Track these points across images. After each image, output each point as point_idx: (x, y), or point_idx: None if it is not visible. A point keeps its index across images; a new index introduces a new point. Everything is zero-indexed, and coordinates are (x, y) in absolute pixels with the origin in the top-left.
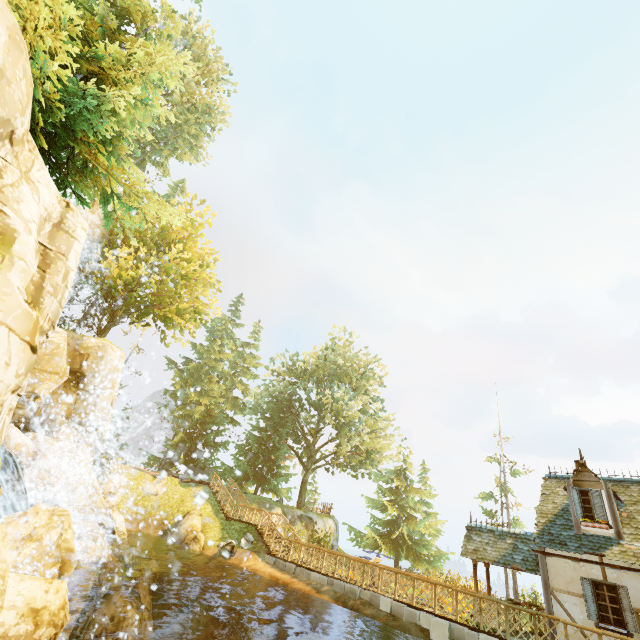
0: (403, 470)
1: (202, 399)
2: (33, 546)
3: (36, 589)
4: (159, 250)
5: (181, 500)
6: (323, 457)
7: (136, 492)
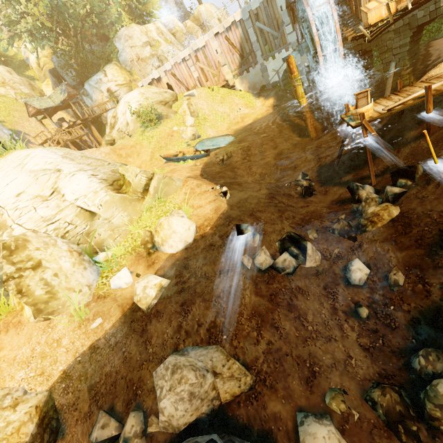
0: None
1: None
2: None
3: None
4: None
5: None
6: None
7: None
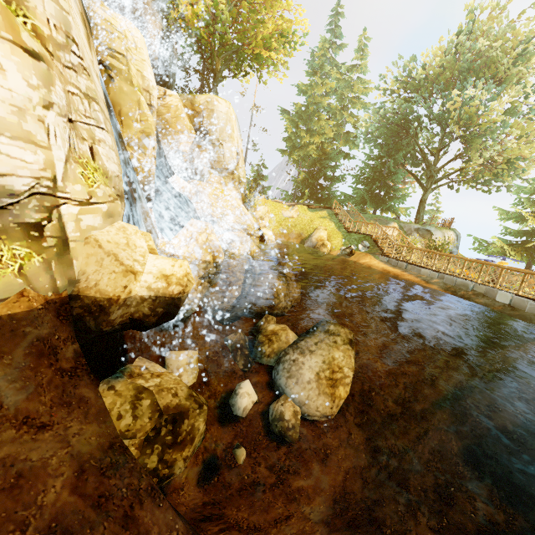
0: None
1: (313, 139)
2: (194, 244)
3: (166, 264)
4: None
5: (310, 220)
6: (446, 176)
7: (278, 217)
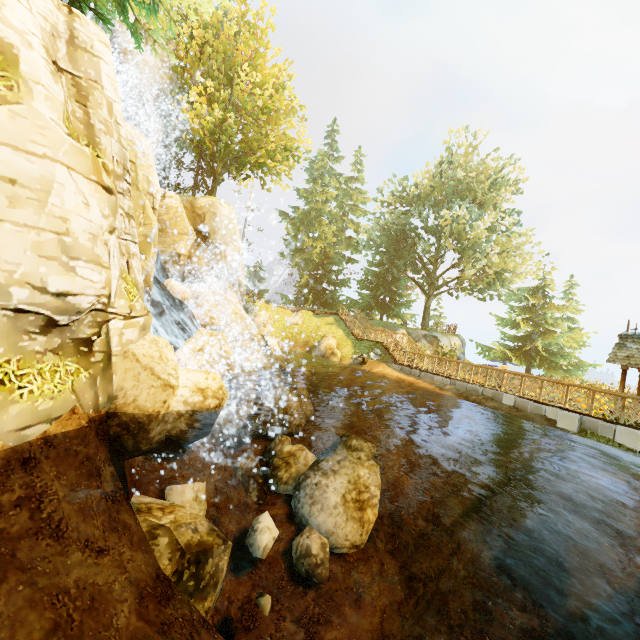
0: (541, 288)
1: (316, 243)
2: (206, 355)
3: (199, 377)
4: (231, 84)
5: (317, 327)
6: (445, 283)
7: (281, 323)
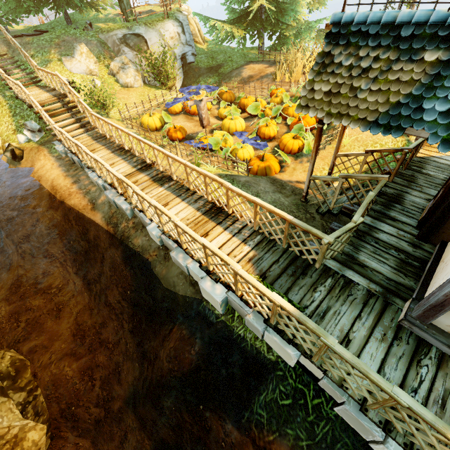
0: None
1: None
2: None
3: None
4: None
5: None
6: None
7: None
